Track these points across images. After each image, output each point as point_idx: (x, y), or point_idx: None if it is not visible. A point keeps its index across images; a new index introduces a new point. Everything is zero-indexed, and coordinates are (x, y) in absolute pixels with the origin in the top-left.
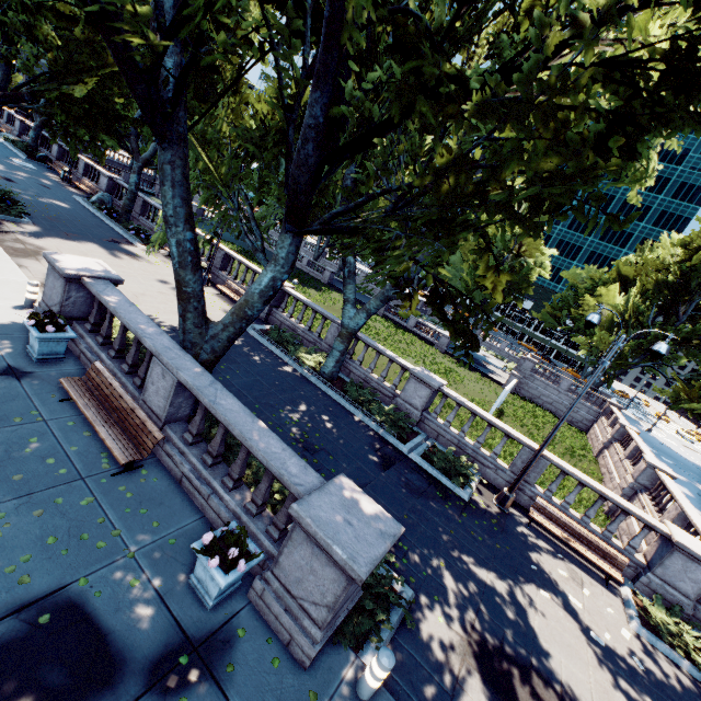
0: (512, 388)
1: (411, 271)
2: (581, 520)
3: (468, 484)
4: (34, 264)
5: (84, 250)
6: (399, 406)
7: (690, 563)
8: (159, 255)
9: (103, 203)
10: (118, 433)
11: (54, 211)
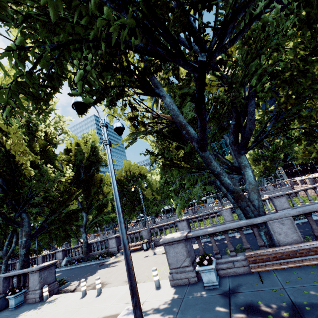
0: None
1: (236, 165)
2: None
3: None
4: (111, 285)
5: (104, 272)
6: None
7: None
8: (120, 256)
9: (69, 262)
10: (311, 259)
11: (62, 277)
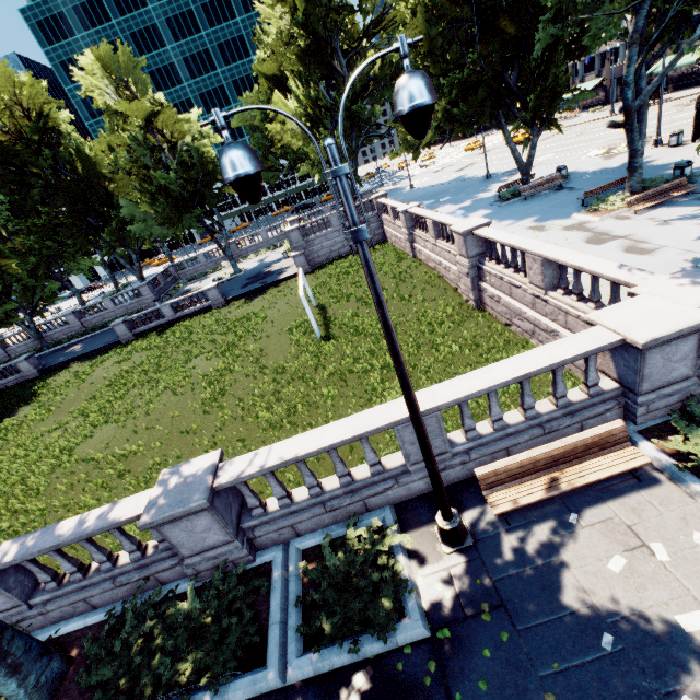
0: (307, 268)
1: None
2: (529, 422)
3: (400, 592)
4: None
5: None
6: (202, 568)
7: (668, 347)
8: None
9: None
10: None
11: None
